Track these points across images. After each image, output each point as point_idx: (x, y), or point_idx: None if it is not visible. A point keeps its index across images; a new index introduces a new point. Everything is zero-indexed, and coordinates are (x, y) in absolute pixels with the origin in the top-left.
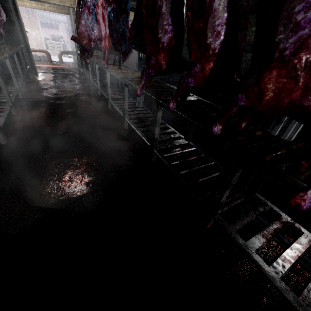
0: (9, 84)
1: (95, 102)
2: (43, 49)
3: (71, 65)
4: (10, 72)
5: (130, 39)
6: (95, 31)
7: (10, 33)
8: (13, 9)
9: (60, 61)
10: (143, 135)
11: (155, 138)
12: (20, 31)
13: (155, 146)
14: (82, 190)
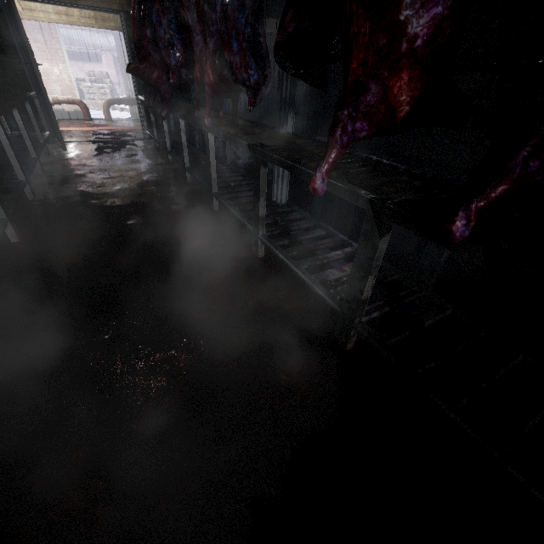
0: (6, 172)
1: (183, 198)
2: (74, 98)
3: (127, 124)
4: (6, 148)
5: (279, 48)
6: (177, 48)
7: (9, 70)
8: (12, 22)
9: (108, 118)
10: (314, 280)
11: (362, 299)
12: (27, 66)
13: (358, 316)
14: (189, 475)
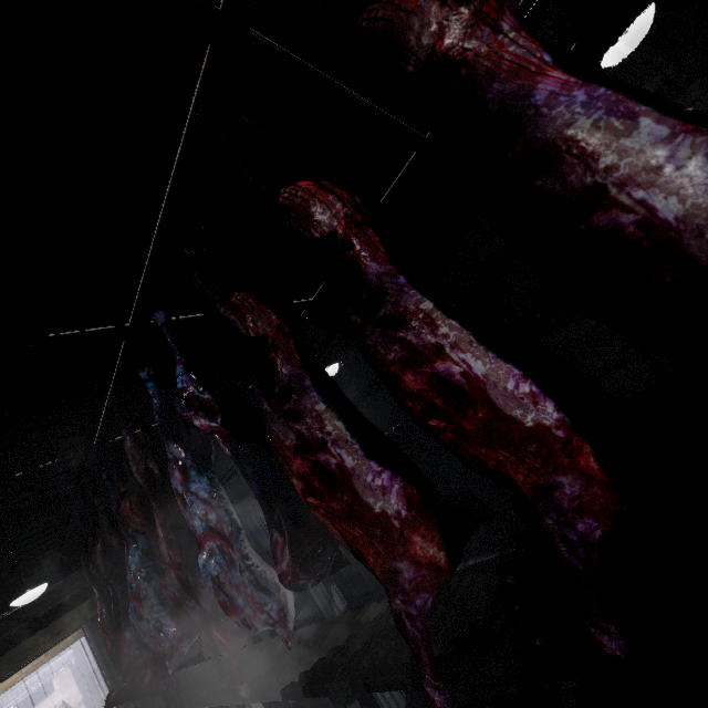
0: None
1: None
2: None
3: None
4: None
5: (289, 573)
6: (170, 623)
7: None
8: None
9: None
10: None
11: None
12: None
13: None
14: None
